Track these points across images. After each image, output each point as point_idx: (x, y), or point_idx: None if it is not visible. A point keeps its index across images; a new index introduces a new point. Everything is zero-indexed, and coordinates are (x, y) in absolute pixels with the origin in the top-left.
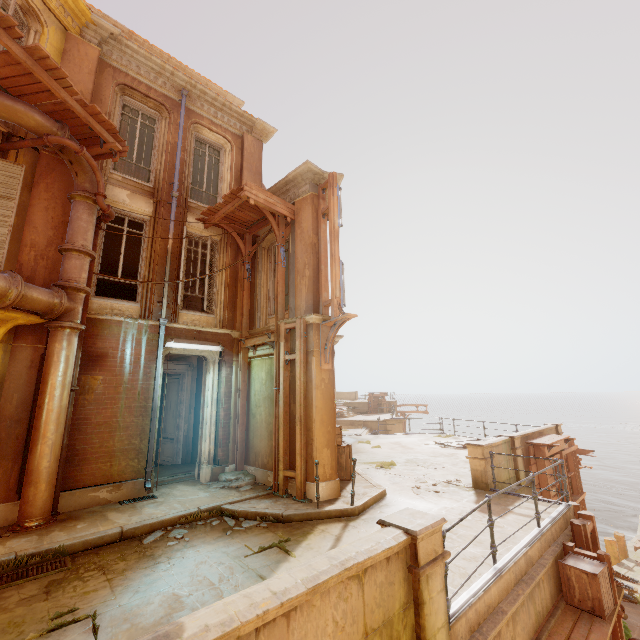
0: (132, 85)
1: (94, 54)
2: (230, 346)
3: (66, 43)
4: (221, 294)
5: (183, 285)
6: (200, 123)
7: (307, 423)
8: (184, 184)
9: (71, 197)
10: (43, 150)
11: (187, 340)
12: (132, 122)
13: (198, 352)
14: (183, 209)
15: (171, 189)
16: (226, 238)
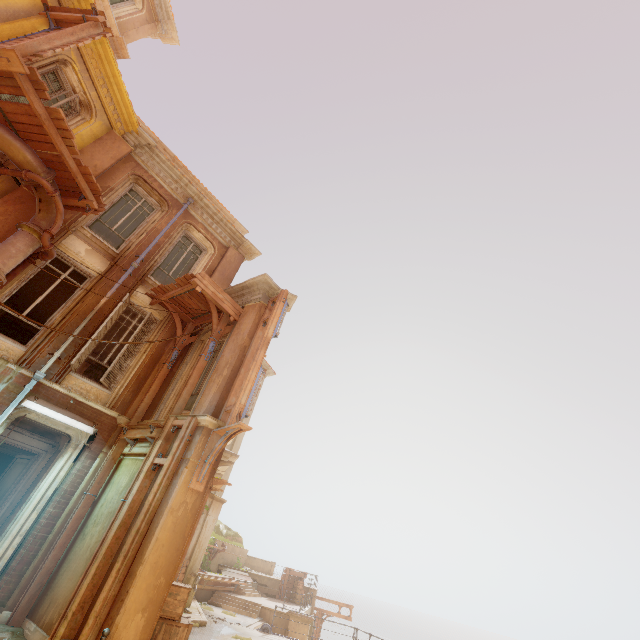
0: (147, 179)
1: (126, 149)
2: (108, 432)
3: (106, 135)
4: (132, 371)
5: (93, 347)
6: (194, 225)
7: (134, 563)
8: (151, 261)
9: (20, 226)
10: (25, 186)
11: (55, 406)
12: (132, 203)
13: (64, 427)
14: (137, 280)
15: (135, 260)
16: (168, 320)
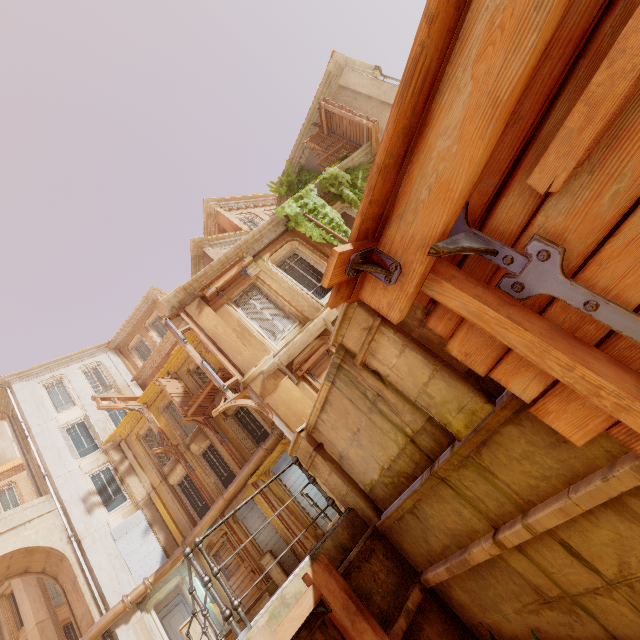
0: None
1: None
2: None
3: None
4: None
5: None
6: None
7: None
8: None
9: None
10: None
11: None
12: None
13: None
14: None
15: None
16: None
